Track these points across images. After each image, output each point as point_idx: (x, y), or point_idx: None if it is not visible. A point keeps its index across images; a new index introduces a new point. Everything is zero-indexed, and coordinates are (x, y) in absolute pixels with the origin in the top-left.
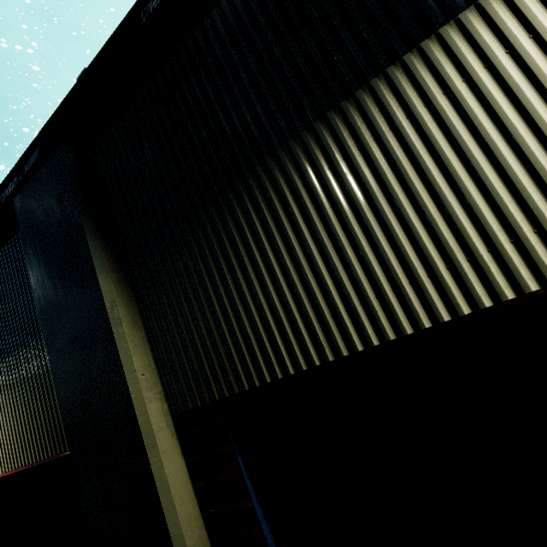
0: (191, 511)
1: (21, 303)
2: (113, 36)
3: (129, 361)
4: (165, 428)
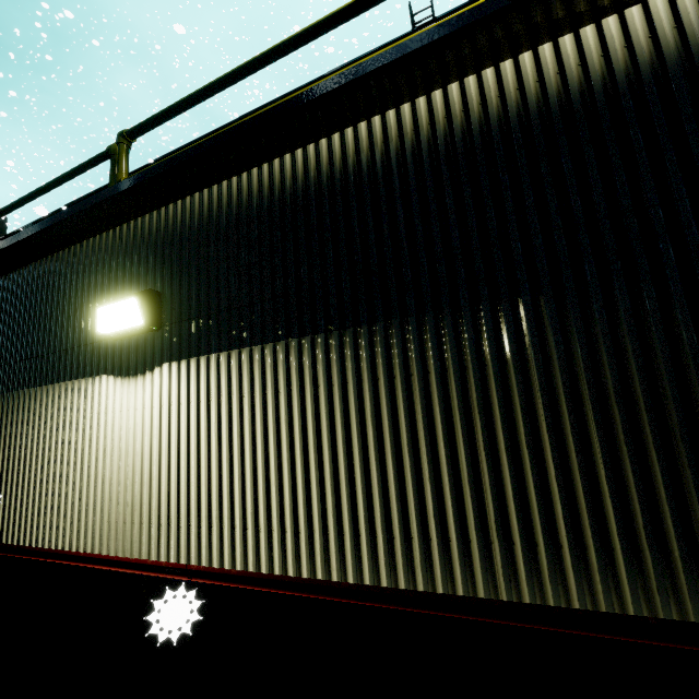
0: None
1: None
2: None
3: None
4: None
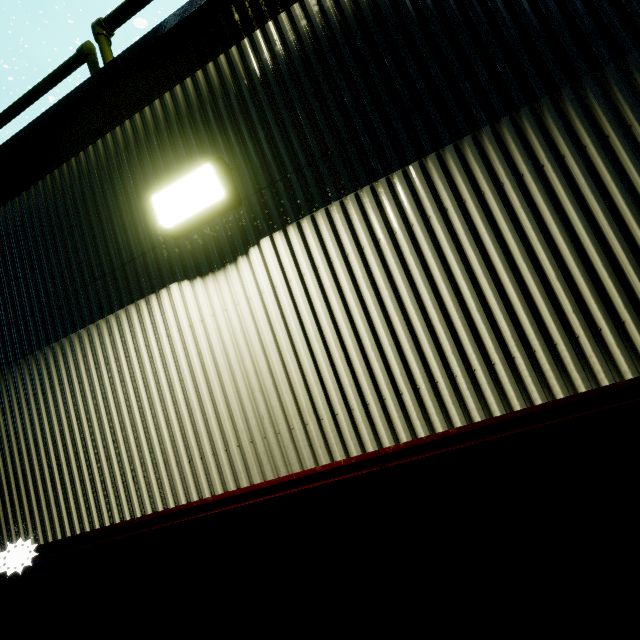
0: None
1: None
2: None
3: None
4: None
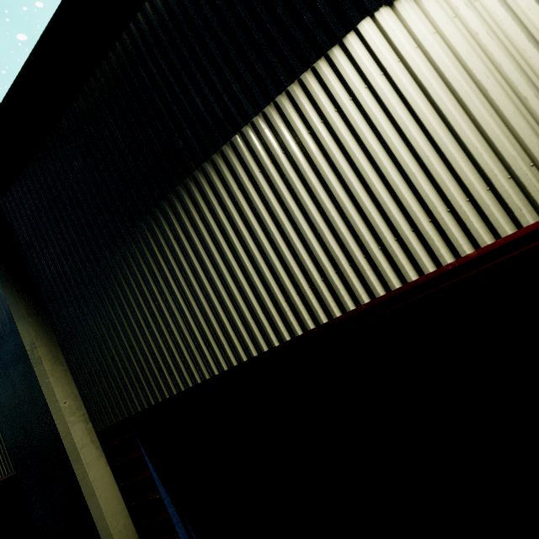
0: (117, 506)
1: None
2: (10, 91)
3: (51, 393)
4: (89, 444)
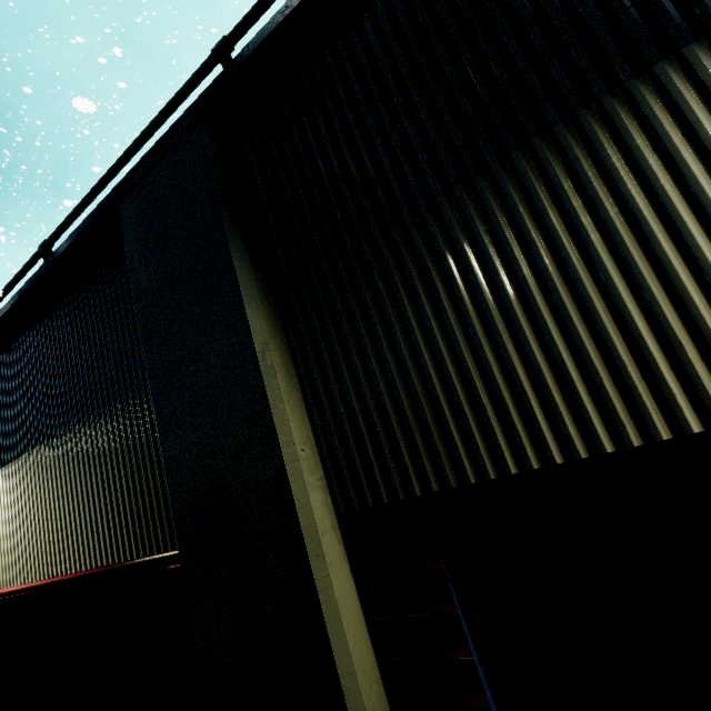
0: (366, 656)
1: (109, 349)
2: None
3: (286, 428)
4: (330, 531)
